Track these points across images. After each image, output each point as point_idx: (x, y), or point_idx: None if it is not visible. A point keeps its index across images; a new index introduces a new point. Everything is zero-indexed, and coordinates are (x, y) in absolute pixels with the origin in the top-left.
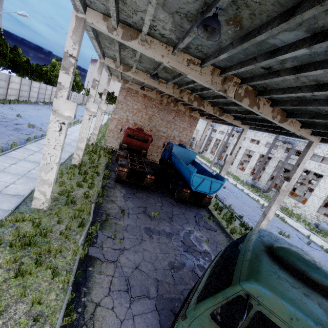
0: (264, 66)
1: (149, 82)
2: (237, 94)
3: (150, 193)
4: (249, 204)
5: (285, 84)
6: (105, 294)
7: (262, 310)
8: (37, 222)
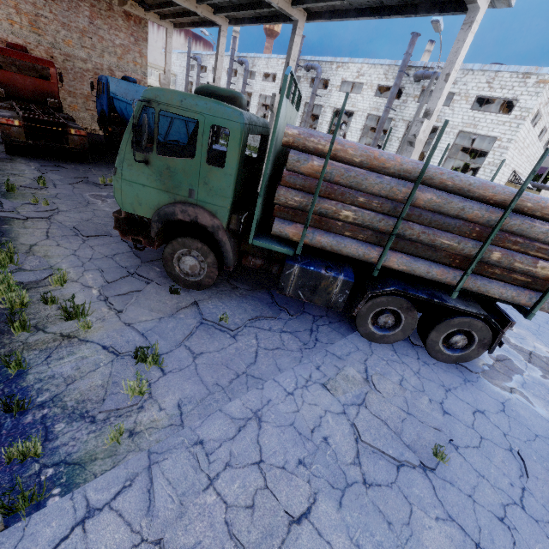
0: None
1: None
2: None
3: (93, 166)
4: None
5: None
6: (42, 239)
7: (162, 109)
8: None
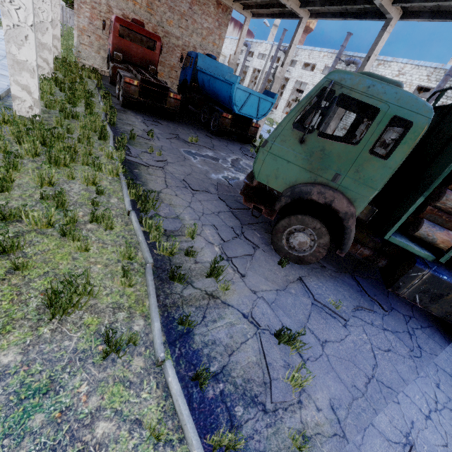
0: None
1: None
2: None
3: (178, 125)
4: None
5: None
6: (163, 187)
7: (343, 92)
8: (38, 123)
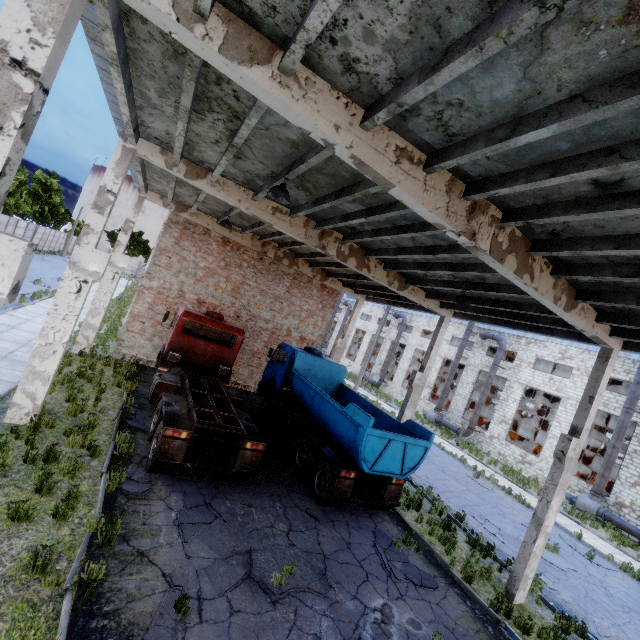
0: (605, 177)
1: (250, 208)
2: (495, 243)
3: (253, 492)
4: (452, 471)
5: (623, 227)
6: None
7: None
8: None
